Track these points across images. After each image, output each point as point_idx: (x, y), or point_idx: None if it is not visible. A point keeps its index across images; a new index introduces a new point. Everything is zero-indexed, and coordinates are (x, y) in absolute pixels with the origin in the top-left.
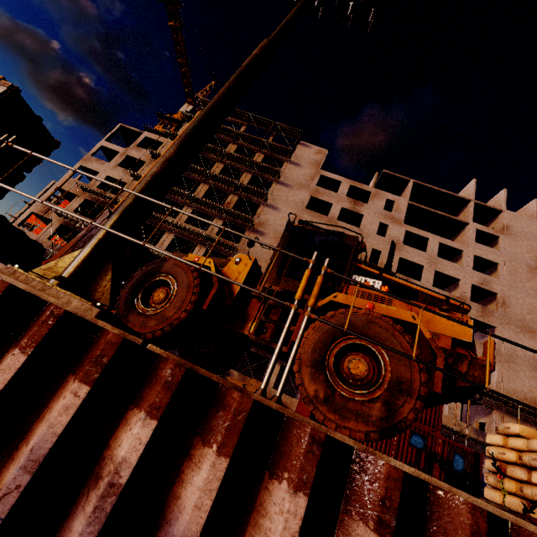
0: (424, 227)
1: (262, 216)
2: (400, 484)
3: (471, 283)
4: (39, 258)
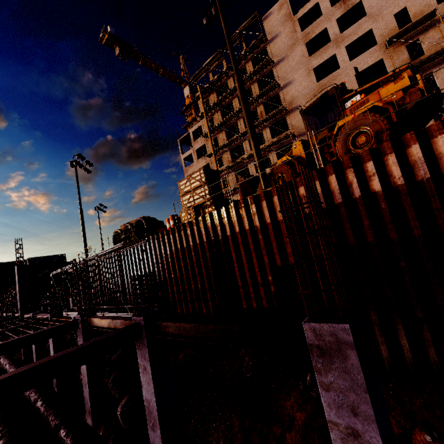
0: None
1: (286, 98)
2: (349, 159)
3: None
4: None
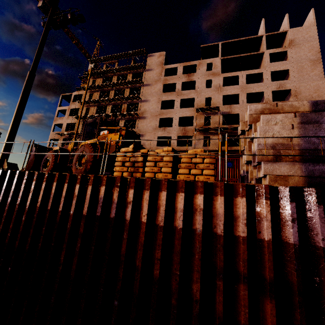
0: (239, 68)
1: (141, 108)
2: (28, 173)
3: (271, 90)
4: (16, 167)
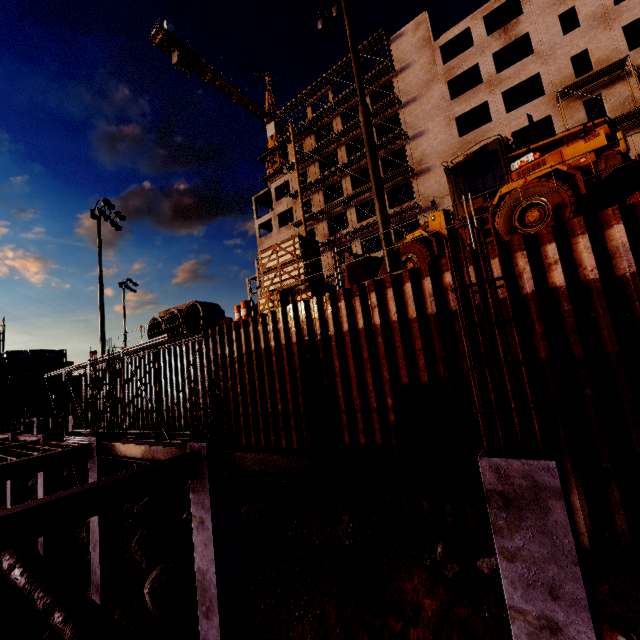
0: None
1: (414, 154)
2: (522, 238)
3: None
4: None
